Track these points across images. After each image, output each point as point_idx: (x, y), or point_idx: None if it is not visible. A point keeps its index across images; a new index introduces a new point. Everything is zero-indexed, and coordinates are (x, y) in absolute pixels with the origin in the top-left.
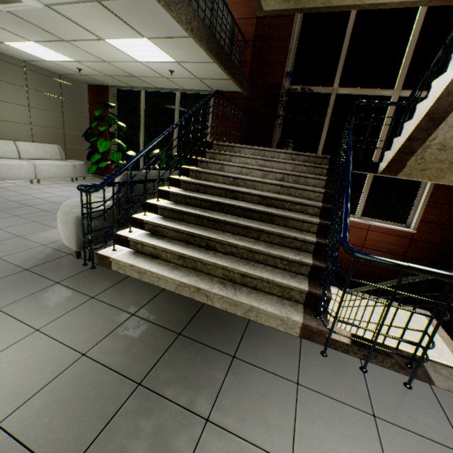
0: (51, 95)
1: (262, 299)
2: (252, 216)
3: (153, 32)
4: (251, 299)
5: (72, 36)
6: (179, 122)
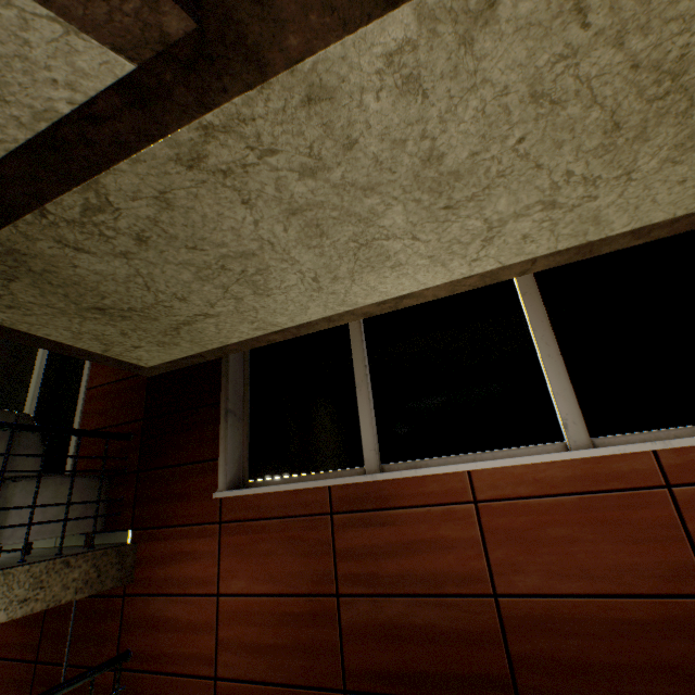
0: None
1: None
2: None
3: None
4: None
5: None
6: None
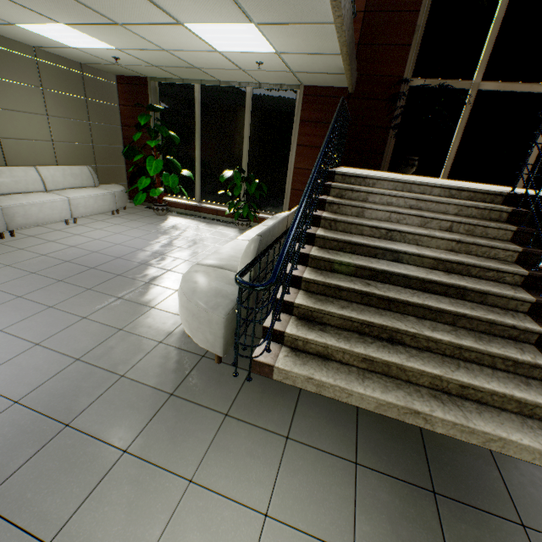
0: (72, 95)
1: (501, 421)
2: (432, 290)
3: (272, 17)
4: (491, 425)
5: (134, 18)
6: (321, 158)
